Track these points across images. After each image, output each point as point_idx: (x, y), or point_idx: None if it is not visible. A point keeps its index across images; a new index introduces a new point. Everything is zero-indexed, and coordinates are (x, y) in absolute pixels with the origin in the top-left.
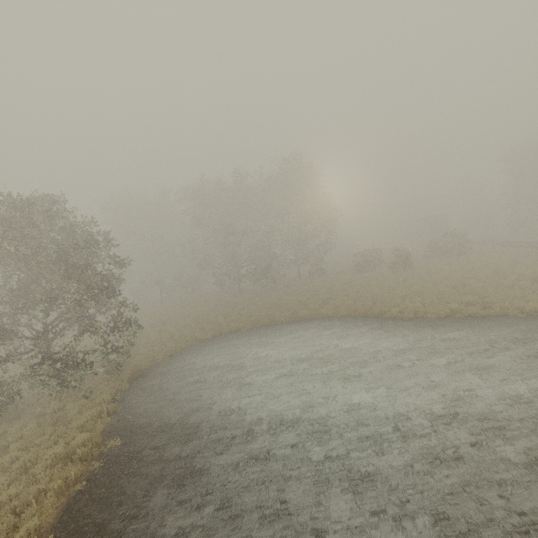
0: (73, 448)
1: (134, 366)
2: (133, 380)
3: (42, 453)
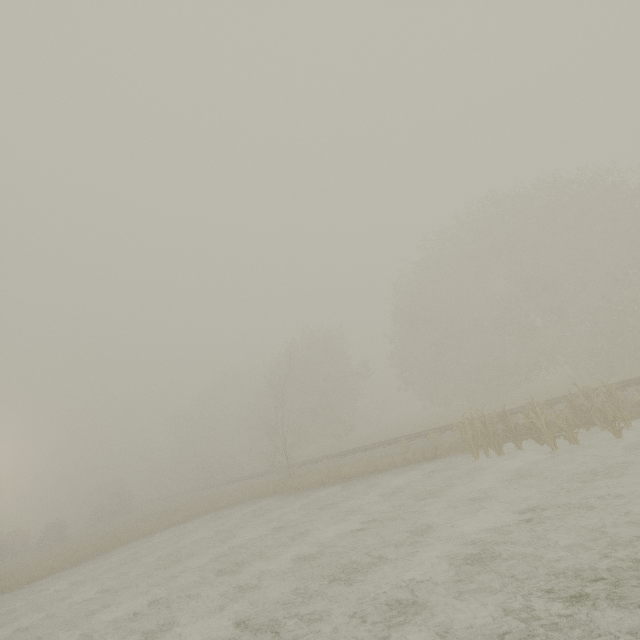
0: None
1: None
2: None
3: None
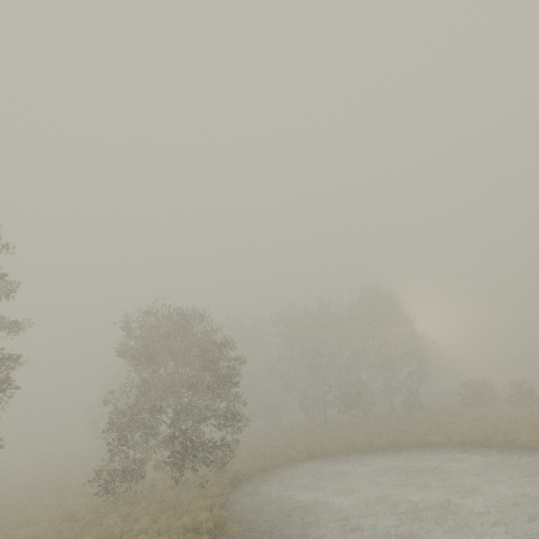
0: (199, 522)
1: (235, 471)
2: (233, 487)
3: (172, 524)
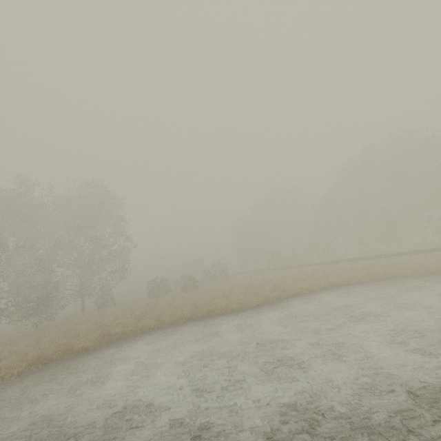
0: None
1: None
2: None
3: None
